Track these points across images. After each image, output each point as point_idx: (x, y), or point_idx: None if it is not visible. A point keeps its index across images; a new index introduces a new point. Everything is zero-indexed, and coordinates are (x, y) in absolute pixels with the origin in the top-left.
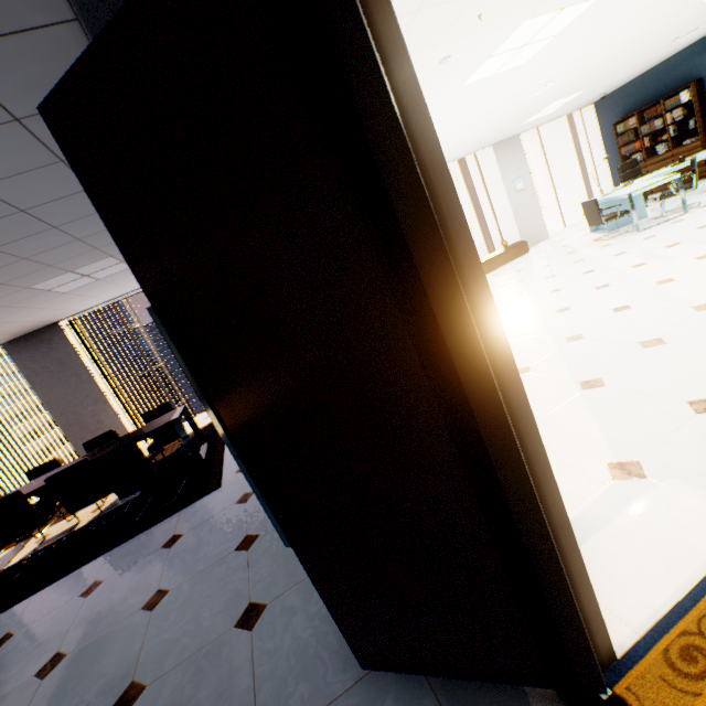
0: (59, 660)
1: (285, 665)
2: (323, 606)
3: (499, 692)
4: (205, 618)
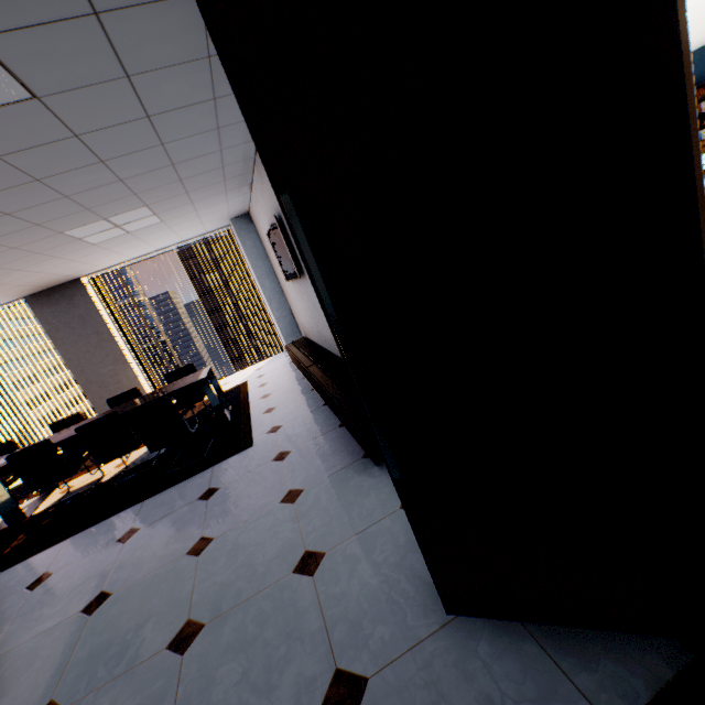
0: (104, 598)
1: (357, 609)
2: (389, 555)
3: (611, 640)
4: (259, 564)
